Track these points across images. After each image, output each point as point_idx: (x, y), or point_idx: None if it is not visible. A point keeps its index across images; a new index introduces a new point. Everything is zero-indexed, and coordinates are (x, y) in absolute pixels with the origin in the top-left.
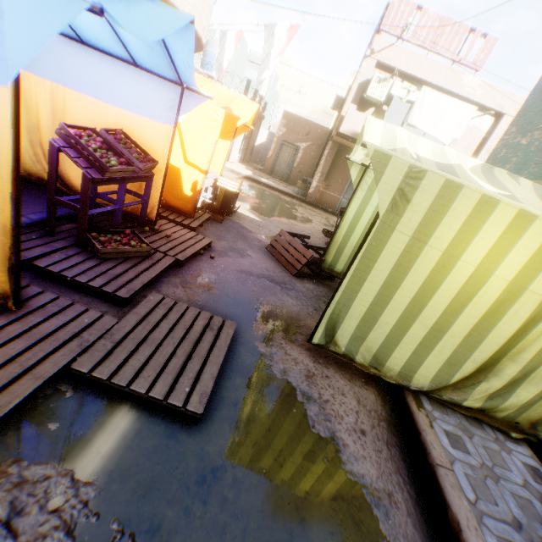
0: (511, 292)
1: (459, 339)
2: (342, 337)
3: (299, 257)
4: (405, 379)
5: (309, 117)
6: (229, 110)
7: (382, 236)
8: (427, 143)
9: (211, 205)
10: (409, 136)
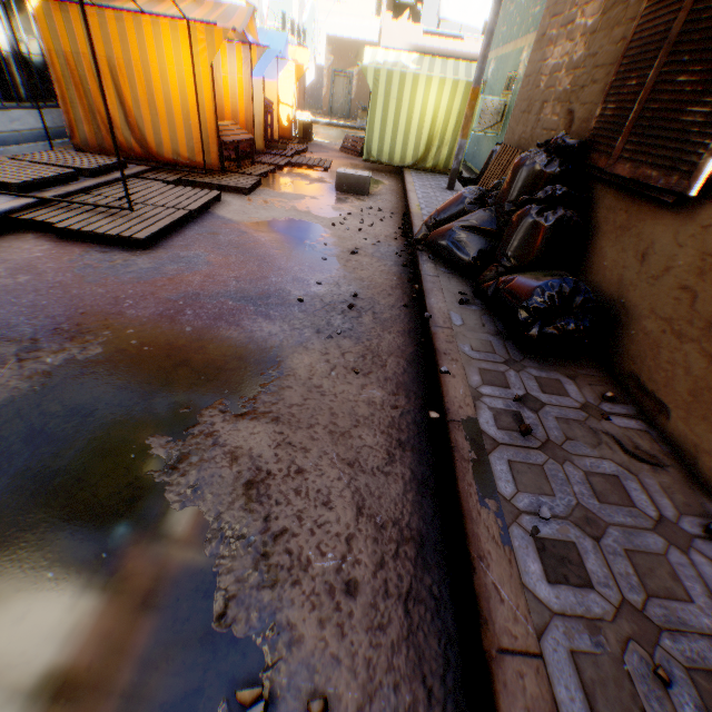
0: (424, 109)
1: (415, 136)
2: (374, 153)
3: (359, 146)
4: (403, 164)
5: (359, 28)
6: (296, 63)
7: (374, 101)
8: (393, 54)
9: (295, 138)
10: (385, 53)
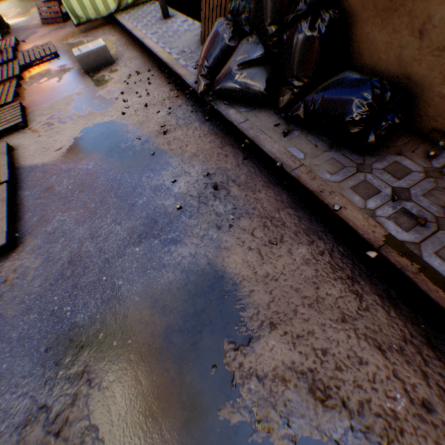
0: None
1: None
2: (80, 14)
3: (57, 12)
4: (110, 12)
5: None
6: None
7: None
8: None
9: None
10: None
